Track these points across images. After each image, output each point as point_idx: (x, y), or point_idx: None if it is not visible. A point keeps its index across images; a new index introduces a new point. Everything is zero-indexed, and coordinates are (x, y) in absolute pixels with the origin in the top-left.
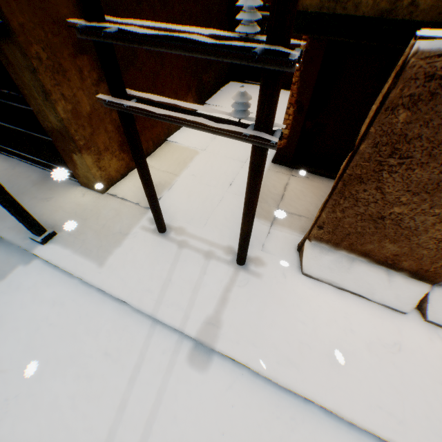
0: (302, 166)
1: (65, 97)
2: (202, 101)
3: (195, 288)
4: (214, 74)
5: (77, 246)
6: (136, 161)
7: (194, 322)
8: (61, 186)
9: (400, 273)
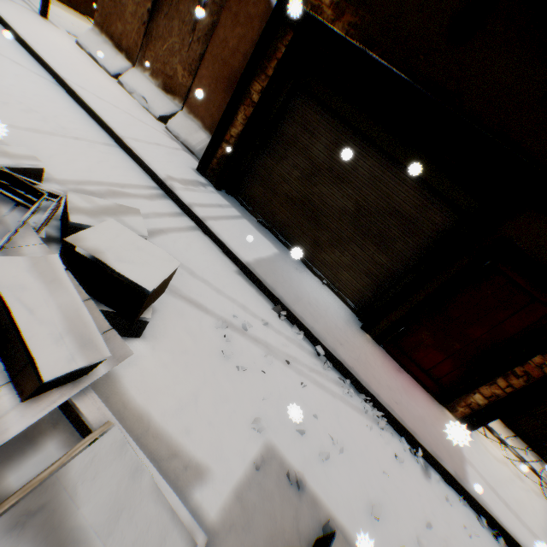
0: None
1: None
2: None
3: None
4: None
5: None
6: None
7: None
8: None
9: (123, 56)
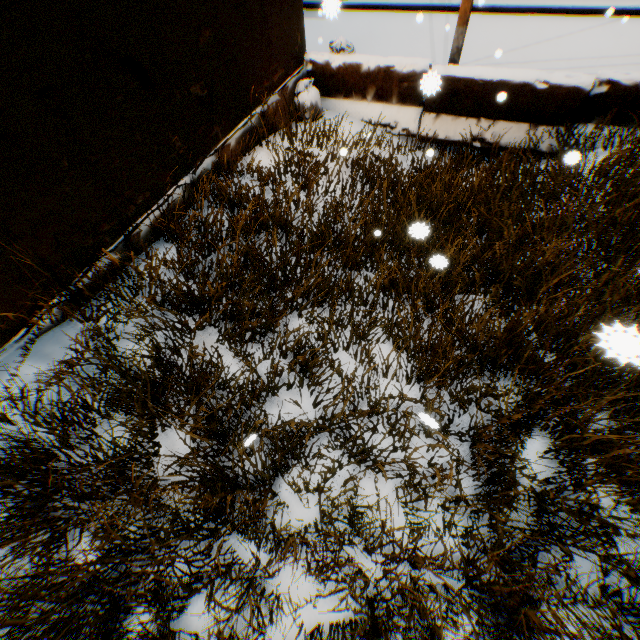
0: None
1: None
2: None
3: None
4: None
5: None
6: None
7: (455, 3)
8: None
9: None
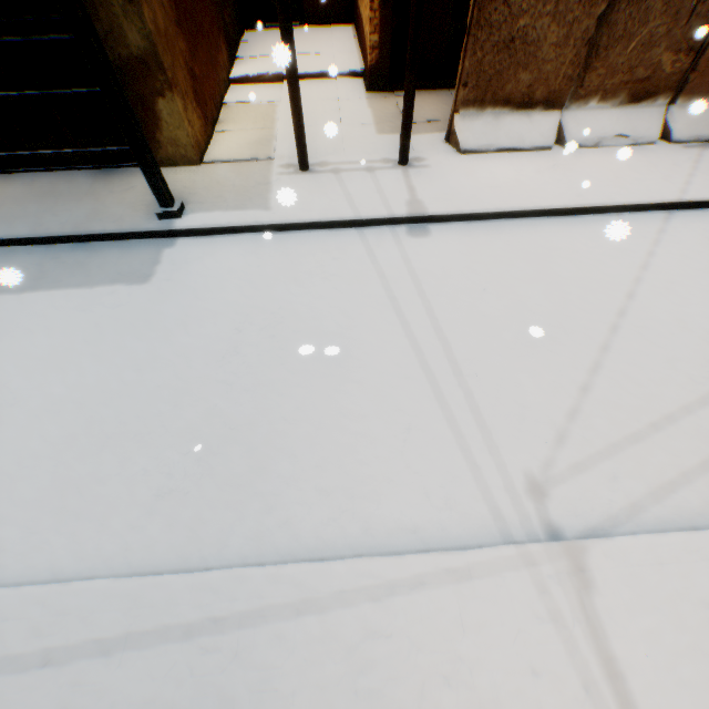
0: (401, 86)
1: (146, 2)
2: (232, 56)
3: (379, 190)
4: (230, 14)
5: (223, 207)
6: (288, 41)
7: (398, 207)
8: (132, 176)
9: (537, 112)
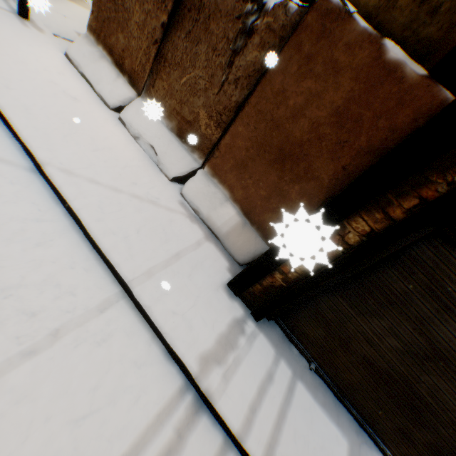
0: None
1: None
2: None
3: None
4: None
5: None
6: None
7: None
8: None
9: (125, 79)
